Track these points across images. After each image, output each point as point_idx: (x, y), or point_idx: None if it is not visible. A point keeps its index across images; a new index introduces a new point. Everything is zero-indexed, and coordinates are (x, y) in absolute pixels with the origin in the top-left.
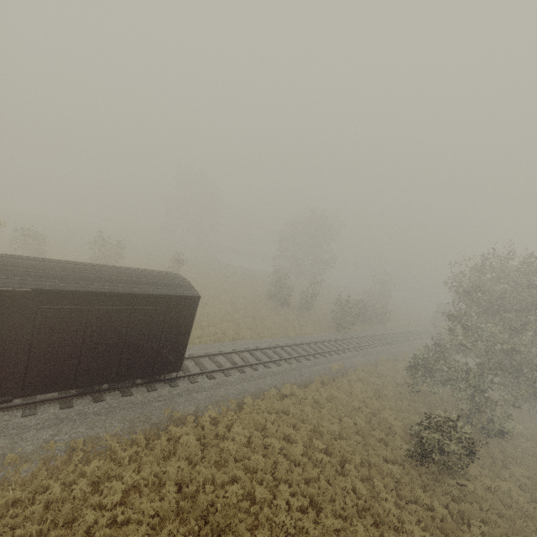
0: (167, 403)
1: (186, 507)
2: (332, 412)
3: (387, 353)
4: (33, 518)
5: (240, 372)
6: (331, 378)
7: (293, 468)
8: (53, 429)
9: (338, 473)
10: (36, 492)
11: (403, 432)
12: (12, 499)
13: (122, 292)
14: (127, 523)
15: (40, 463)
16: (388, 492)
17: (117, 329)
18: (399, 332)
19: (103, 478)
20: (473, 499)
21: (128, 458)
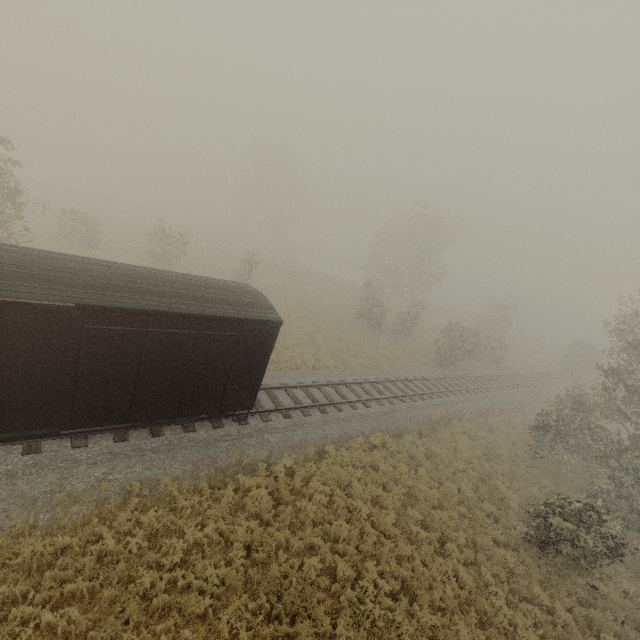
0: (235, 444)
1: (256, 577)
2: (431, 472)
3: (501, 400)
4: (84, 572)
5: (321, 411)
6: (430, 429)
7: (382, 541)
8: (106, 465)
9: (436, 551)
10: (88, 539)
11: (518, 507)
12: (61, 545)
13: (185, 312)
14: (188, 588)
15: (92, 505)
16: (498, 584)
17: (180, 357)
18: (517, 374)
19: (162, 530)
20: (605, 605)
21: (190, 510)
